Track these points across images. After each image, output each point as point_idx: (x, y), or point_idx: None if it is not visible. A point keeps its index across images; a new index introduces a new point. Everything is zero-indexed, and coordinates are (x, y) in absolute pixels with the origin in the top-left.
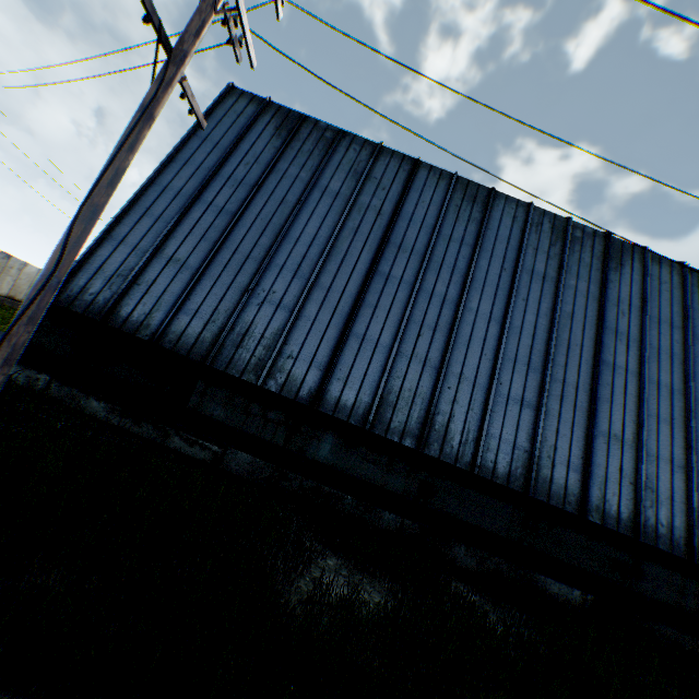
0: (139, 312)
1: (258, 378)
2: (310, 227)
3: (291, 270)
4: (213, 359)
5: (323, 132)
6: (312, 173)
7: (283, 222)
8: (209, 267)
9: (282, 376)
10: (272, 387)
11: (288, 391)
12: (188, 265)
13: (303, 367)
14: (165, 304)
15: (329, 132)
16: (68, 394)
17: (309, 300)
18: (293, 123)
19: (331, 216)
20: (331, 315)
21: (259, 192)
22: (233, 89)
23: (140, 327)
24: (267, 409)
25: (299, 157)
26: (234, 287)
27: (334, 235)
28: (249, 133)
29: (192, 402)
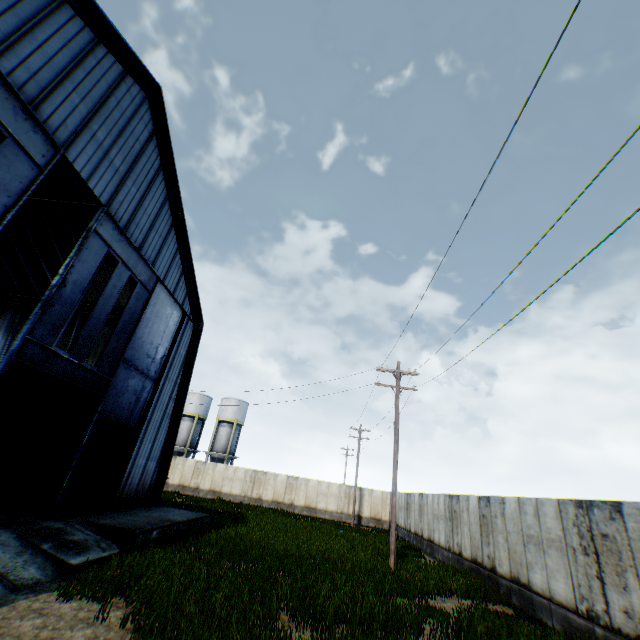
0: None
1: None
2: None
3: None
4: None
5: None
6: None
7: None
8: None
9: None
10: None
11: None
12: None
13: None
14: None
15: None
16: None
17: None
18: None
19: None
20: None
21: None
22: (202, 325)
23: None
24: None
25: None
26: None
27: None
28: None
29: None
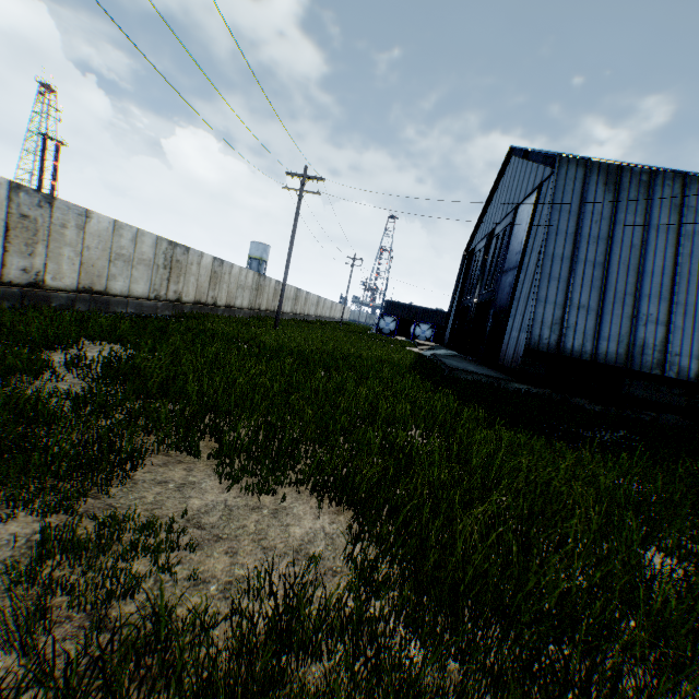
0: (576, 345)
1: (660, 371)
2: (656, 261)
3: (654, 297)
4: (630, 365)
5: (638, 176)
6: (643, 216)
7: (636, 262)
8: (602, 306)
9: (674, 368)
10: (670, 375)
11: (681, 376)
12: (590, 308)
13: (684, 360)
14: (588, 336)
15: (642, 175)
16: (562, 398)
17: (674, 315)
18: (613, 176)
19: (668, 249)
20: (691, 322)
21: (612, 243)
22: (559, 158)
23: (580, 353)
24: (670, 388)
25: (629, 205)
26: (623, 317)
27: (677, 264)
28: (586, 195)
29: (624, 391)
